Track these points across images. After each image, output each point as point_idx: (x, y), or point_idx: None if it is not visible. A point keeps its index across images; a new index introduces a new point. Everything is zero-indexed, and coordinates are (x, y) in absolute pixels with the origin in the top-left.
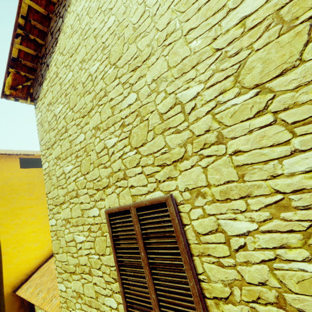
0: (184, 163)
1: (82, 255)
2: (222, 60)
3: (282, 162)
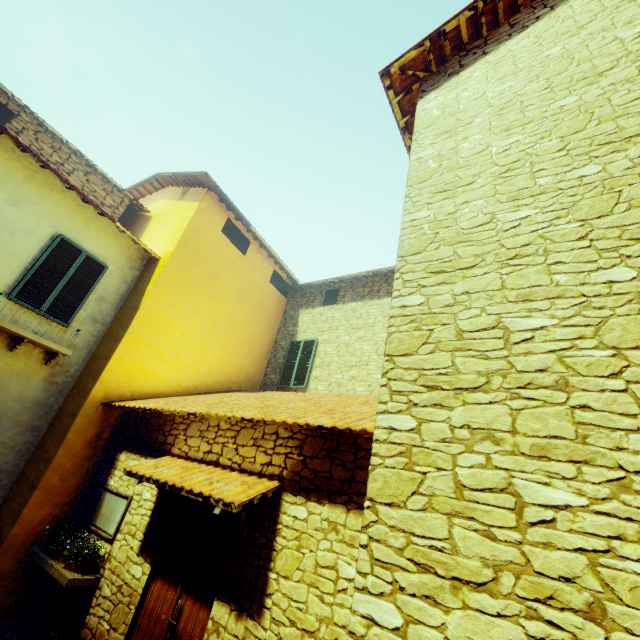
0: None
1: (518, 235)
2: None
3: None
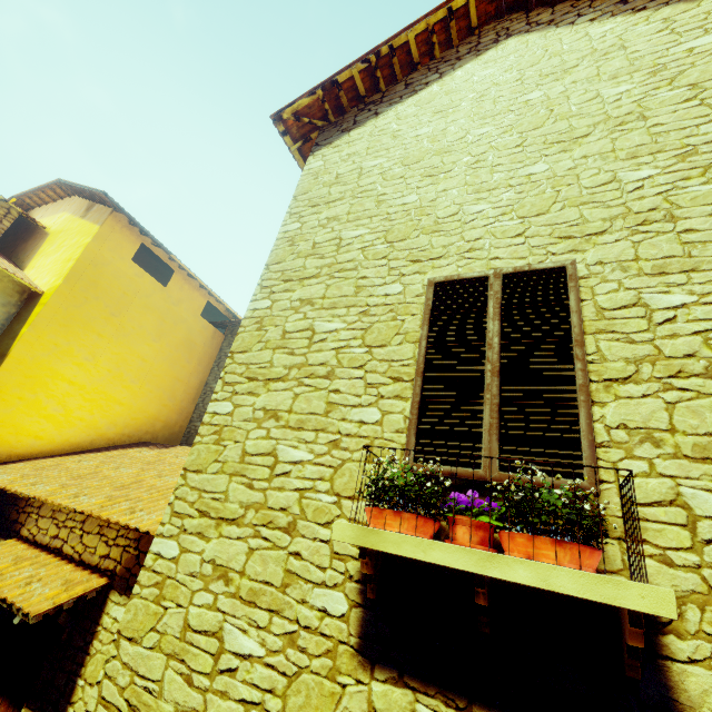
0: (604, 237)
1: (321, 350)
2: (692, 154)
3: None
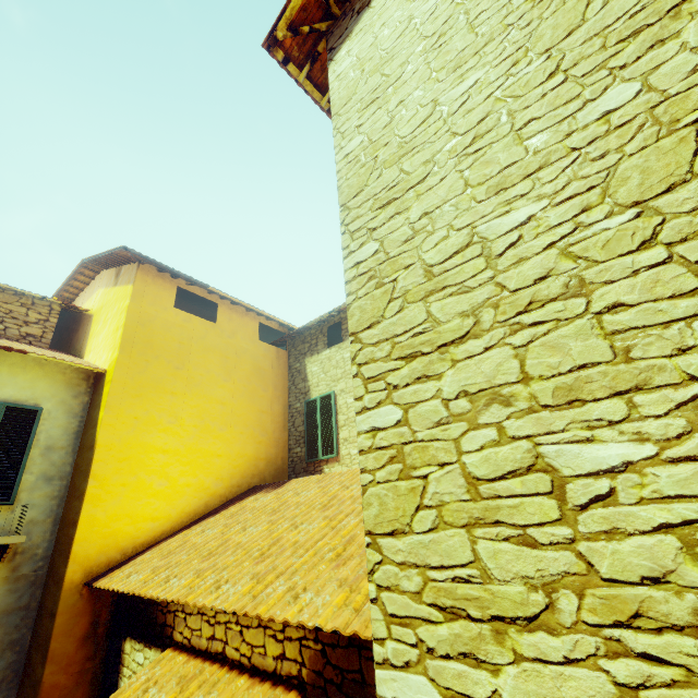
0: None
1: (523, 260)
2: None
3: None
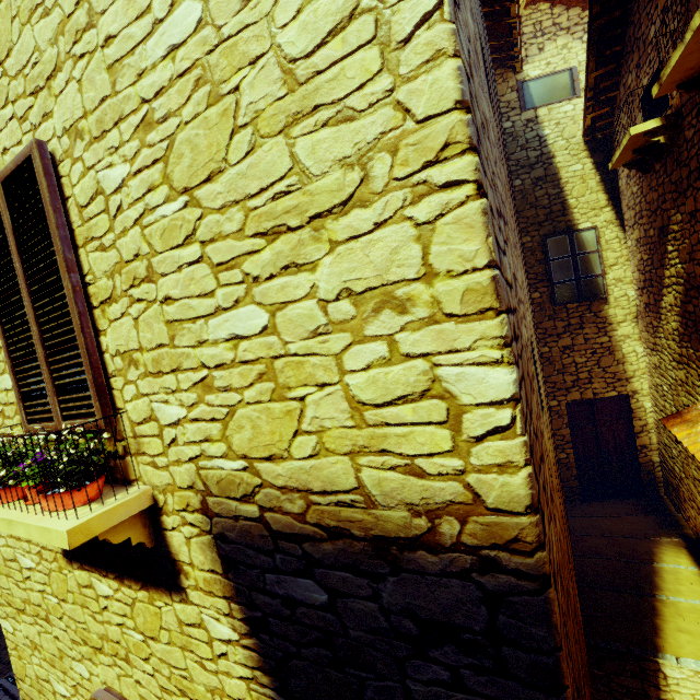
0: (58, 80)
1: None
2: None
3: (146, 47)
